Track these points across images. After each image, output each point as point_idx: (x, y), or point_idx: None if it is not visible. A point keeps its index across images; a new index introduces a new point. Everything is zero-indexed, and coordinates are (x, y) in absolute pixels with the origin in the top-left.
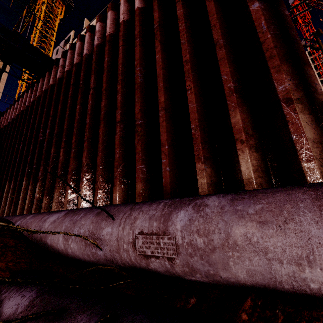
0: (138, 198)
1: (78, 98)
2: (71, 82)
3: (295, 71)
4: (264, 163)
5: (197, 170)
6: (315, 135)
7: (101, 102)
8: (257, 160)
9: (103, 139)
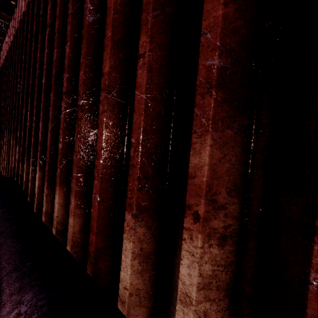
0: (70, 216)
1: (38, 40)
2: (35, 10)
3: None
4: (229, 271)
5: (124, 223)
6: None
7: (53, 52)
8: (214, 265)
9: (54, 114)
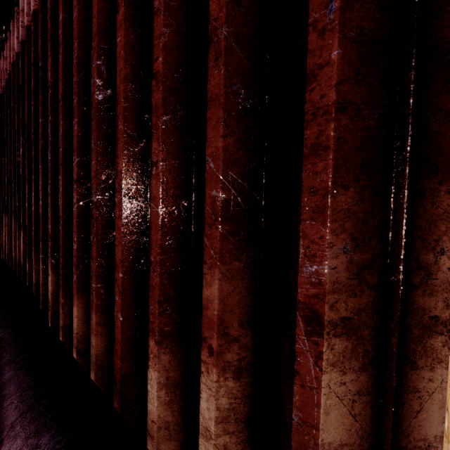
0: (92, 335)
1: (39, 101)
2: (32, 57)
3: (379, 211)
4: (247, 403)
5: (148, 349)
6: (350, 435)
7: (59, 124)
8: (231, 398)
9: (65, 203)
